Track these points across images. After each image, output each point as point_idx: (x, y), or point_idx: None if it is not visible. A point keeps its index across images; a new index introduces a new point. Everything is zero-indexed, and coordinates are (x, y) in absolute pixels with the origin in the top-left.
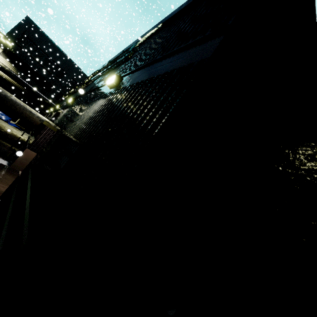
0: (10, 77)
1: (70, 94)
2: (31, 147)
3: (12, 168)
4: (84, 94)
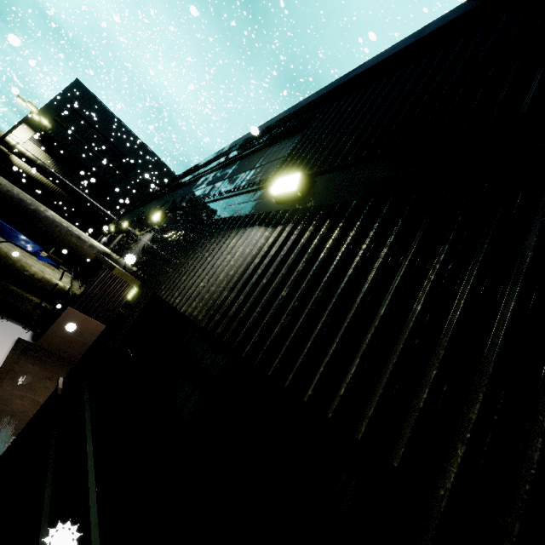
0: (43, 175)
1: (146, 202)
2: (77, 305)
3: (39, 346)
4: (188, 207)
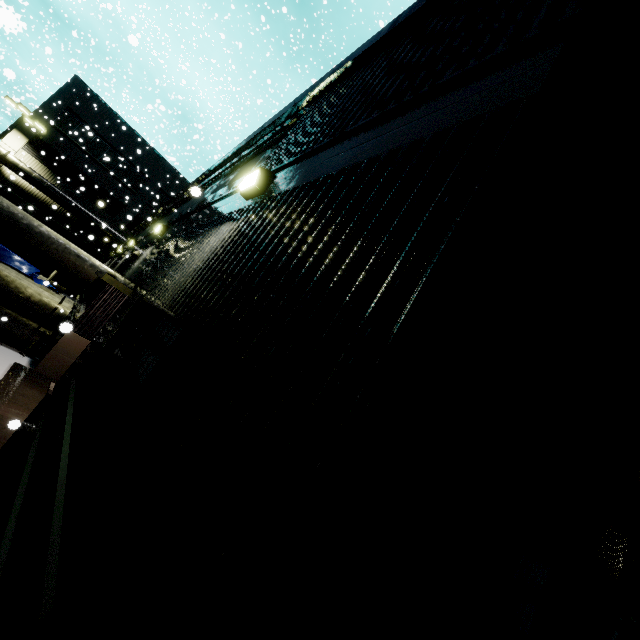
0: (40, 190)
1: (156, 219)
2: (78, 328)
3: (38, 371)
4: (187, 216)
